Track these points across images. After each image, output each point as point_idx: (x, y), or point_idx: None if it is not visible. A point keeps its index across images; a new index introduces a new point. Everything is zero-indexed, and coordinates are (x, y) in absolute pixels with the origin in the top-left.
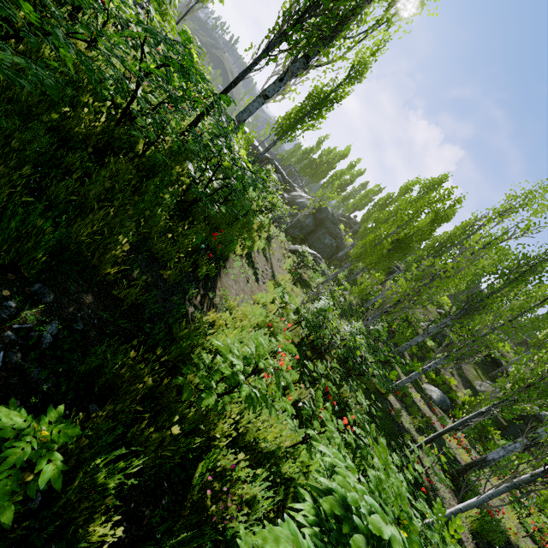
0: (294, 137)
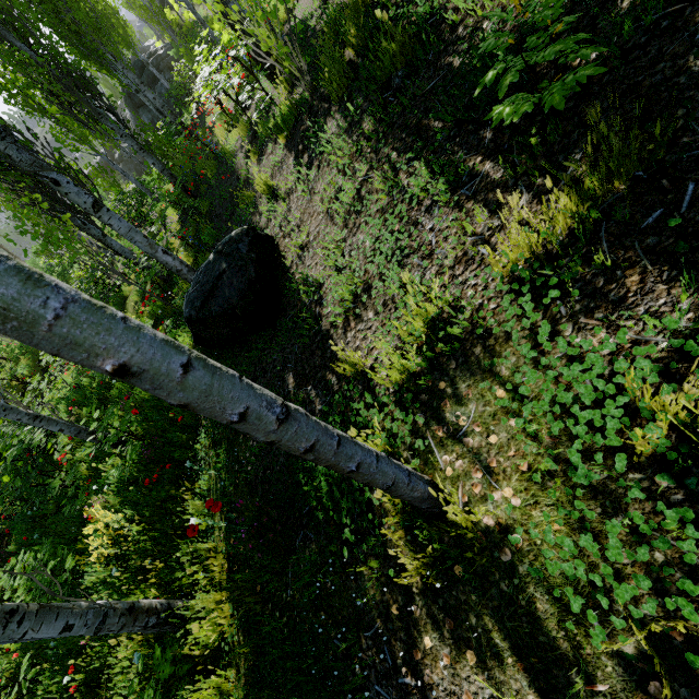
0: None
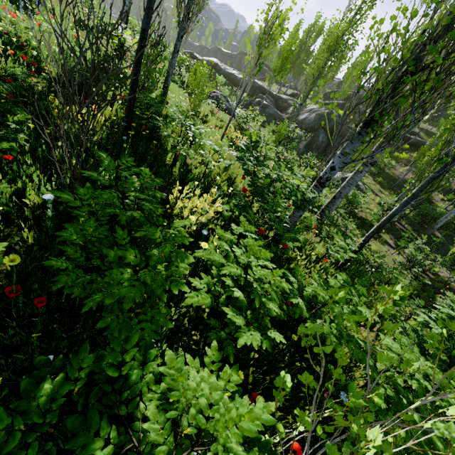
0: (315, 92)
